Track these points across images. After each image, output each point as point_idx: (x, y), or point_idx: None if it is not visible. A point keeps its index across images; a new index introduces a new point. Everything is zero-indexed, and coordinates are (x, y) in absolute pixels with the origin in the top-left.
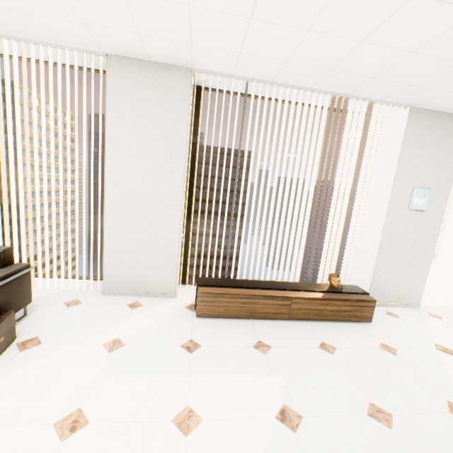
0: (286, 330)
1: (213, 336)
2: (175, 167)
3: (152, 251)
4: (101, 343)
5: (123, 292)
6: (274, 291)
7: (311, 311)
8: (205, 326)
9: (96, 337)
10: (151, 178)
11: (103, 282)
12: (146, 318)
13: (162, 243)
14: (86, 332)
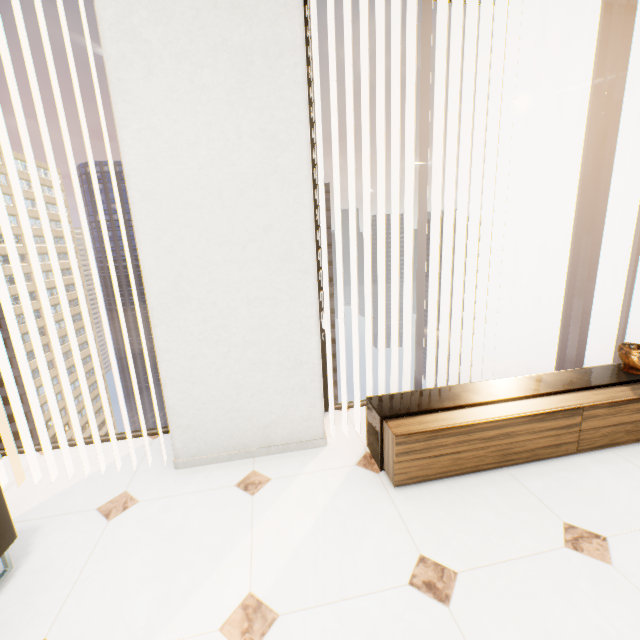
0: (591, 480)
1: (462, 534)
2: (287, 164)
3: (265, 361)
4: (216, 625)
5: (218, 456)
6: (540, 402)
7: (618, 428)
8: (427, 509)
9: (197, 607)
10: (239, 199)
11: (173, 444)
12: (291, 513)
13: (283, 341)
14: (168, 592)
